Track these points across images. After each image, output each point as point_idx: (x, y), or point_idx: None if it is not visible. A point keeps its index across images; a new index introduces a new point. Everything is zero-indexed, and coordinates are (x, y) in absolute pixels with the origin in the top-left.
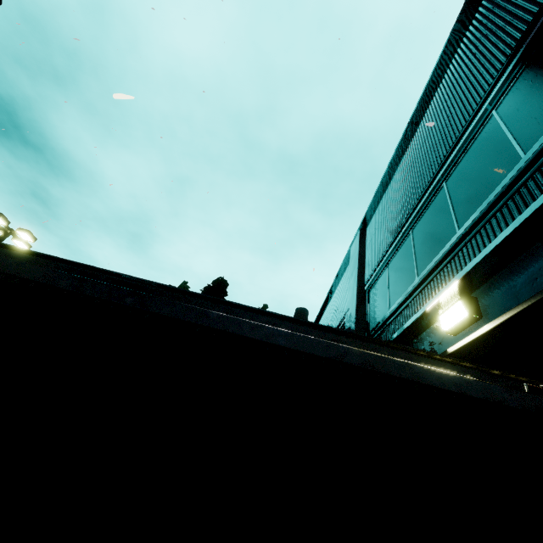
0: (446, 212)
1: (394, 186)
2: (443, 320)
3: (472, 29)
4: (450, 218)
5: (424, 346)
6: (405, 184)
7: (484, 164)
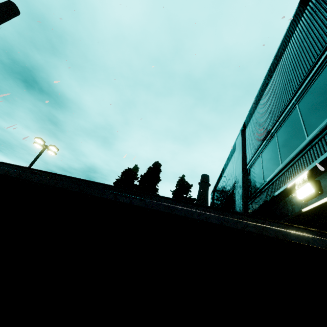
0: (299, 124)
1: (263, 103)
2: (298, 193)
3: (313, 0)
4: (301, 128)
5: (287, 206)
6: (270, 103)
7: (323, 95)
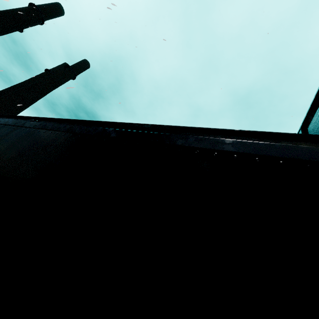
0: None
1: None
2: None
3: None
4: None
5: None
6: None
7: None
